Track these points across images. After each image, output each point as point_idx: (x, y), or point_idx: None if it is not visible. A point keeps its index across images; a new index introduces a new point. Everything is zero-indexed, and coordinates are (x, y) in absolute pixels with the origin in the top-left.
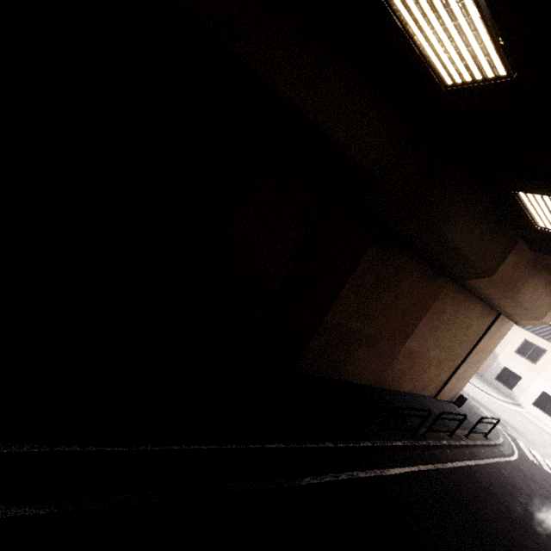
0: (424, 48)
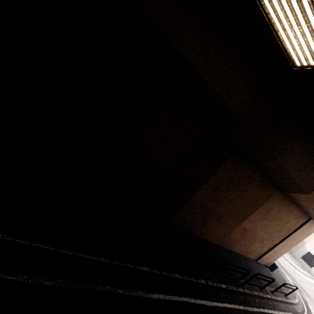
0: (284, 40)
